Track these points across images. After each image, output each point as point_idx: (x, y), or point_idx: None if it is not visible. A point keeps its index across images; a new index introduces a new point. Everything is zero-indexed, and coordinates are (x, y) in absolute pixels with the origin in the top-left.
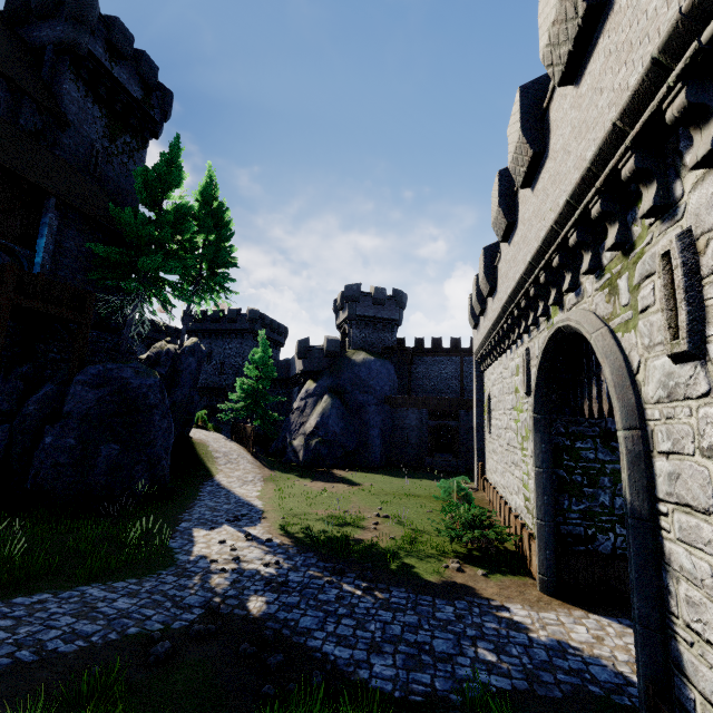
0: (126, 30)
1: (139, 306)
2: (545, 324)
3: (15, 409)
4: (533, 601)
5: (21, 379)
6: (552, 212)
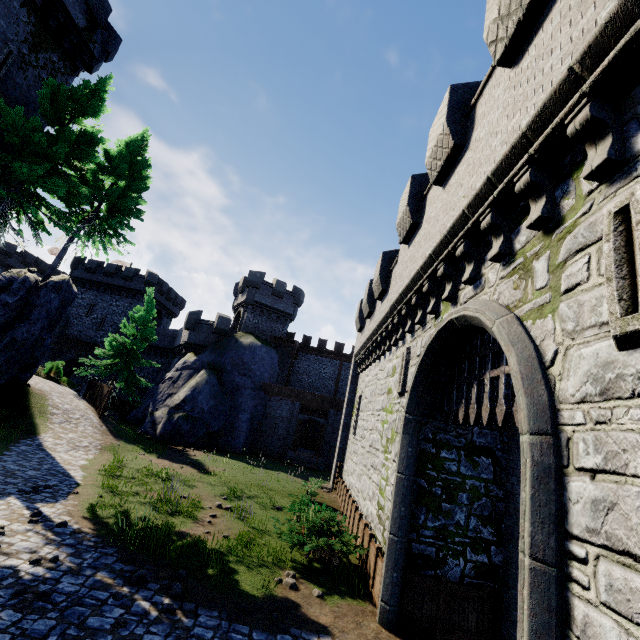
0: None
1: None
2: (432, 322)
3: None
4: (370, 637)
5: None
6: (465, 198)
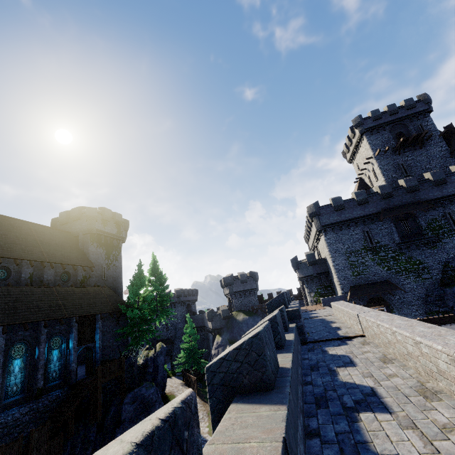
0: (108, 210)
1: (139, 350)
2: None
3: (102, 423)
4: None
5: (102, 407)
6: None
